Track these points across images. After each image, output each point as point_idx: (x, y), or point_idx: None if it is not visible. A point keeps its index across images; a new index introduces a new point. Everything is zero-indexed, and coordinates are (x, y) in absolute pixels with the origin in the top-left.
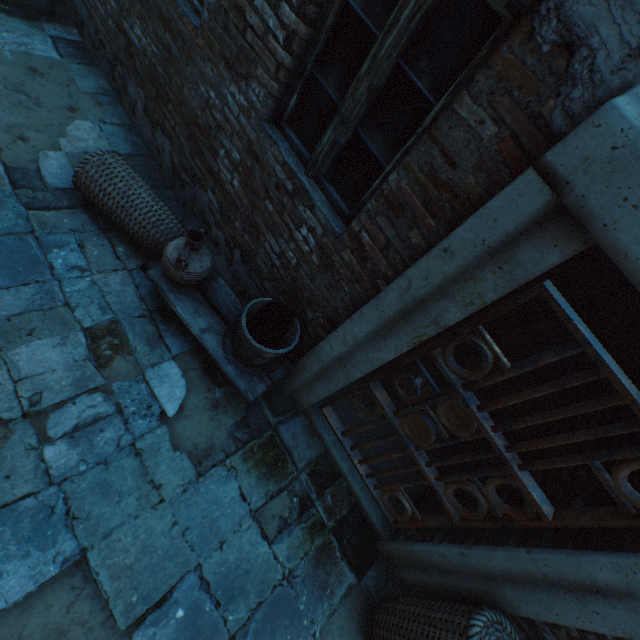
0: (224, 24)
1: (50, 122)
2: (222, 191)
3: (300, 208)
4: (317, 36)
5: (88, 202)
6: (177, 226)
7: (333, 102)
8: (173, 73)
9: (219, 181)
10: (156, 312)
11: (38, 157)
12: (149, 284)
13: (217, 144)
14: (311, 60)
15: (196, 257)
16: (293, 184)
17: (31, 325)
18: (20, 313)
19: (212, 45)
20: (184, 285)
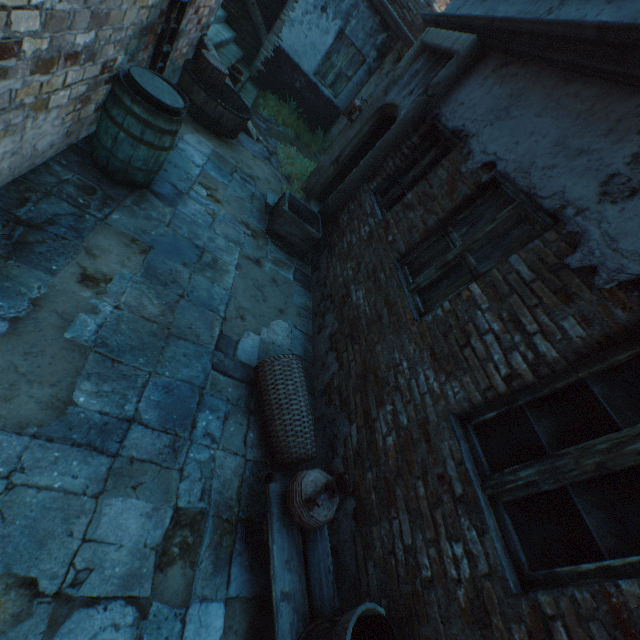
0: (444, 331)
1: (264, 313)
2: (369, 435)
3: (463, 519)
4: (540, 386)
5: (253, 381)
6: (312, 443)
7: (541, 443)
8: (374, 330)
9: (371, 425)
10: (242, 522)
11: (243, 333)
12: (253, 483)
13: (387, 398)
14: (525, 398)
15: (327, 502)
16: (464, 489)
17: (143, 477)
18: (144, 459)
19: (424, 336)
20: (292, 517)
